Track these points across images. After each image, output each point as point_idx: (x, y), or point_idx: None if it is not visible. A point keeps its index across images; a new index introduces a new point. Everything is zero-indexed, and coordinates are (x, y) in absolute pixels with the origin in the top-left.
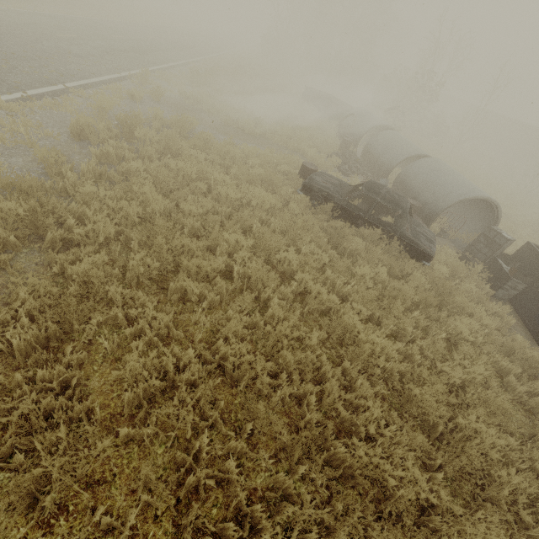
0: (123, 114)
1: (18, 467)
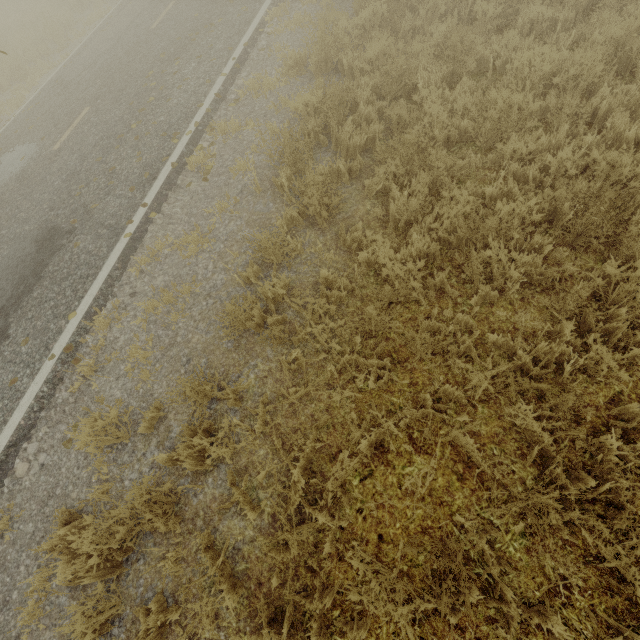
0: None
1: (468, 137)
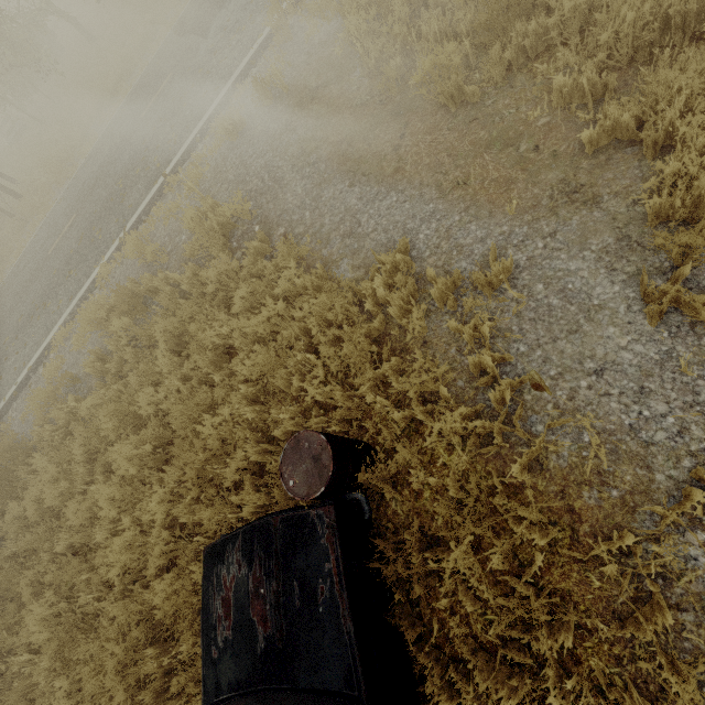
0: (158, 243)
1: None
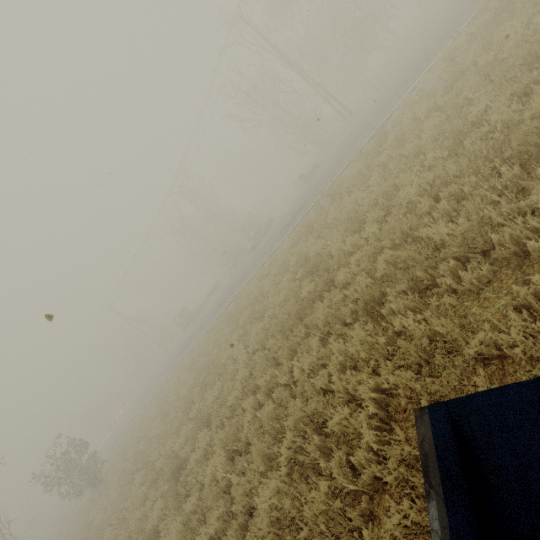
0: None
1: None
